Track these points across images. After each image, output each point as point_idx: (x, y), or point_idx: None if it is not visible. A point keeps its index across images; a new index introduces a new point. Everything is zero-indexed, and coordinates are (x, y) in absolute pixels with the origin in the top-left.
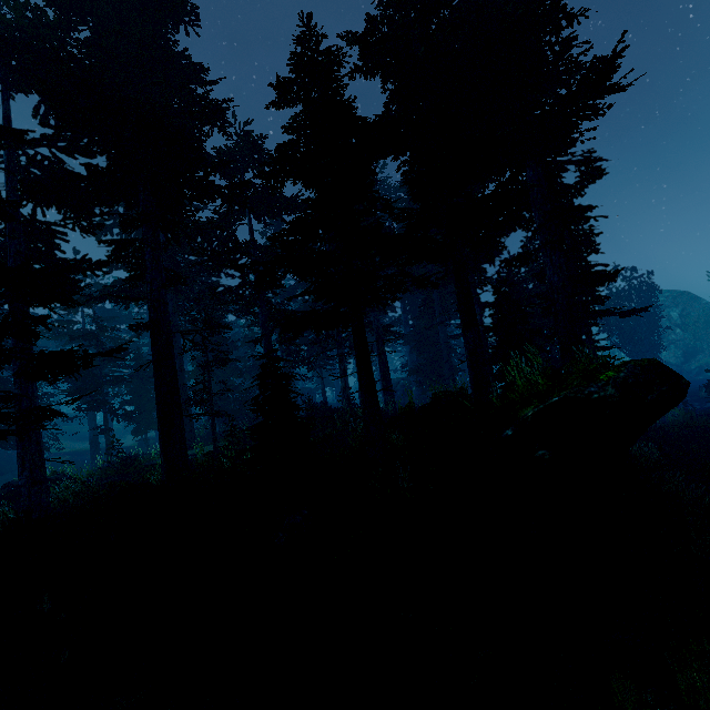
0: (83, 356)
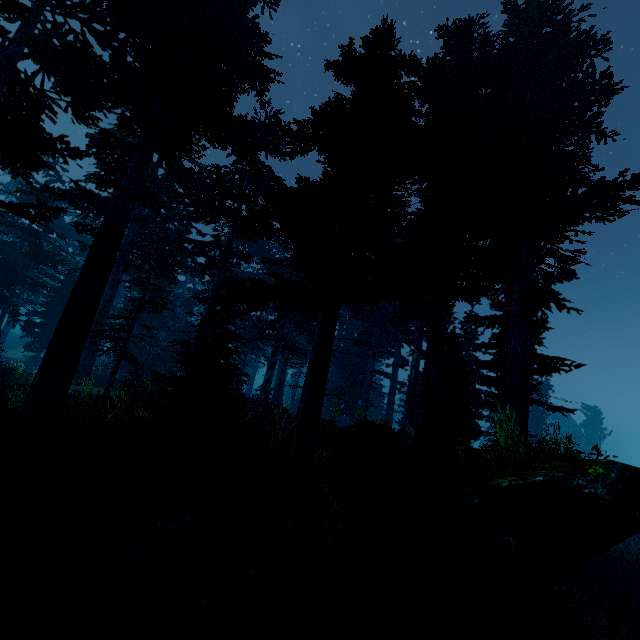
0: None
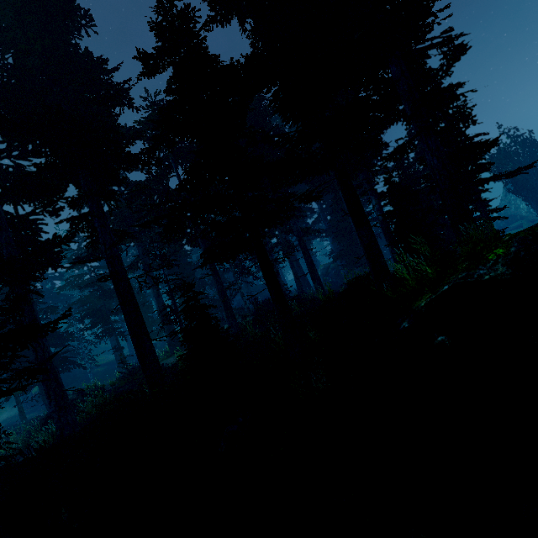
0: (40, 327)
